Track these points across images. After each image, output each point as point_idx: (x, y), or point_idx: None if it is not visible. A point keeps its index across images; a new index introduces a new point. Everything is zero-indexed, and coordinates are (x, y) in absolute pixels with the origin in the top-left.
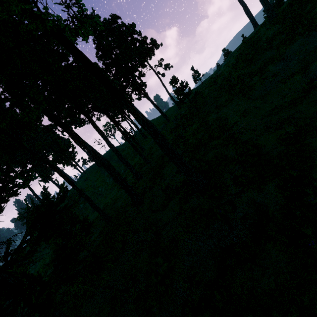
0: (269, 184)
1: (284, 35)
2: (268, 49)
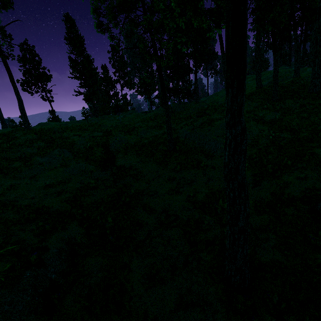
0: (71, 223)
1: (44, 143)
2: (29, 147)
